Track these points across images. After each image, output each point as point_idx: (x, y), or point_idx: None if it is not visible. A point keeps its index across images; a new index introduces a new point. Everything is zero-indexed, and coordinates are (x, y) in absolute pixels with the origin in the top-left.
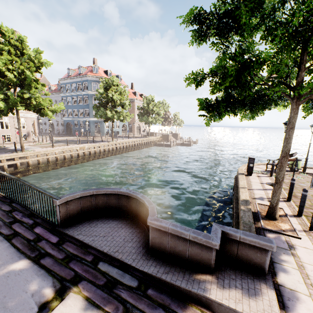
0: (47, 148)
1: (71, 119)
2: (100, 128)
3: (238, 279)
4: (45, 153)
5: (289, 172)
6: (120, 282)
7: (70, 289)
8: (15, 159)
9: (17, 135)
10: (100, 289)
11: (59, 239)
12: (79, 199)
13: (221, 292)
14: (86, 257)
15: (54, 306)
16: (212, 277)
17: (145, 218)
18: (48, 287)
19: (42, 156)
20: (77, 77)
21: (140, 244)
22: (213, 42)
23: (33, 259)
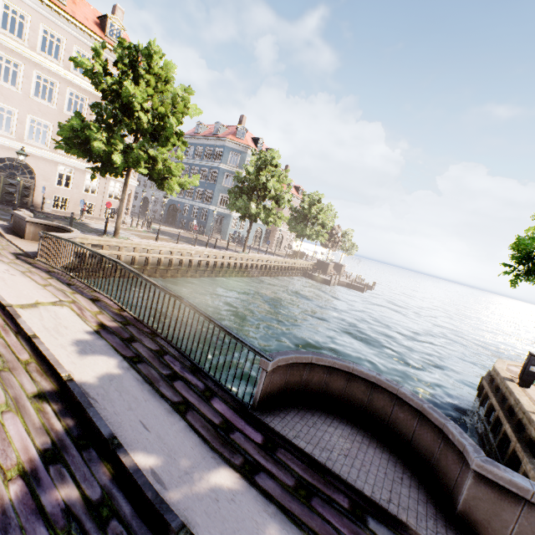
0: (148, 240)
1: (180, 200)
2: (222, 226)
3: None
4: (146, 248)
5: None
6: None
7: None
8: (104, 247)
9: (103, 207)
10: None
11: (265, 438)
12: (288, 366)
13: None
14: (336, 498)
15: None
16: None
17: (410, 438)
18: None
19: (141, 251)
20: (209, 138)
21: (423, 496)
22: None
23: (241, 471)
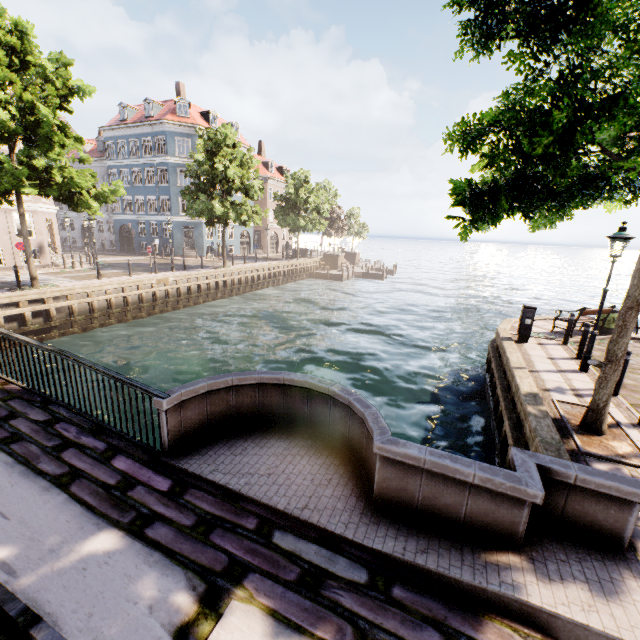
0: (87, 280)
1: (131, 218)
2: (195, 239)
3: (574, 562)
4: (84, 292)
5: (597, 336)
6: (330, 574)
7: (228, 593)
8: (21, 304)
9: (15, 250)
10: (292, 590)
11: (174, 483)
12: (204, 397)
13: (548, 589)
14: (243, 522)
15: (205, 632)
16: (519, 558)
17: (347, 435)
18: (180, 590)
19: (79, 297)
20: (141, 124)
21: (349, 491)
22: (512, 52)
23: (129, 528)
